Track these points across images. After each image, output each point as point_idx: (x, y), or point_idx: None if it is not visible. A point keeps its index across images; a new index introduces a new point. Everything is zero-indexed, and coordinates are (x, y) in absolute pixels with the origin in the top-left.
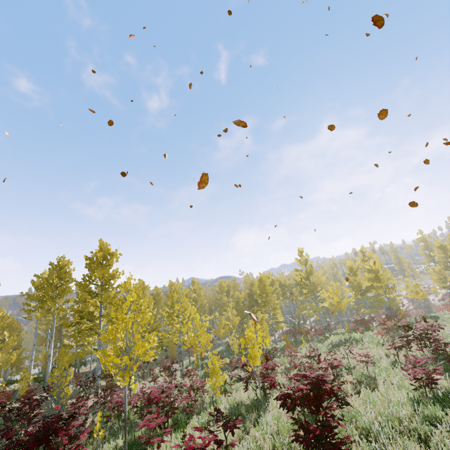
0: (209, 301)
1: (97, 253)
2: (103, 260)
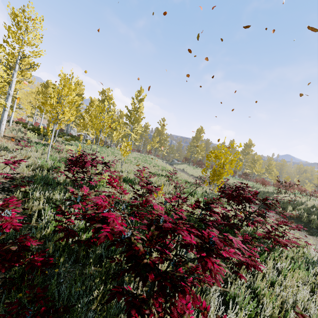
0: (289, 173)
1: (248, 143)
2: (249, 145)
